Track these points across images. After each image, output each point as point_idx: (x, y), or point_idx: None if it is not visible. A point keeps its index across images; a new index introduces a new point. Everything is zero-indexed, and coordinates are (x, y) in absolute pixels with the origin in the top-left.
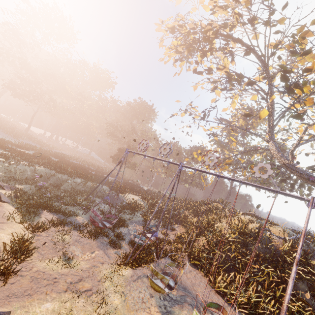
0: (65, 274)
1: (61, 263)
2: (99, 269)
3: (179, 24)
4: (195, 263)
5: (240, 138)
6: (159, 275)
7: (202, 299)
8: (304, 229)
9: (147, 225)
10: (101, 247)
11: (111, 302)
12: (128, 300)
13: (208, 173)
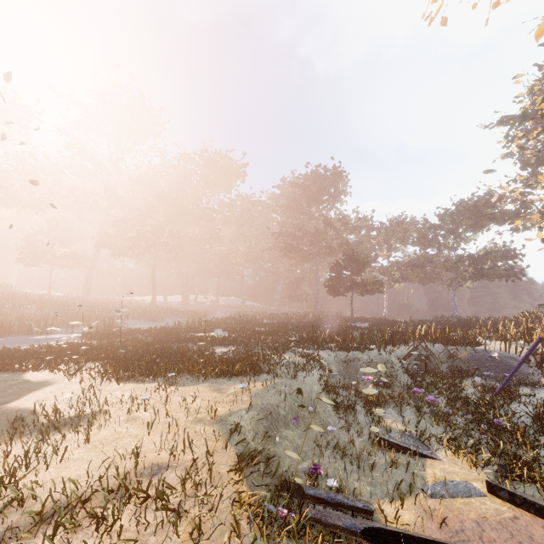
0: None
1: None
2: None
3: None
4: None
5: None
6: None
7: None
8: None
9: None
10: None
11: None
12: None
13: None
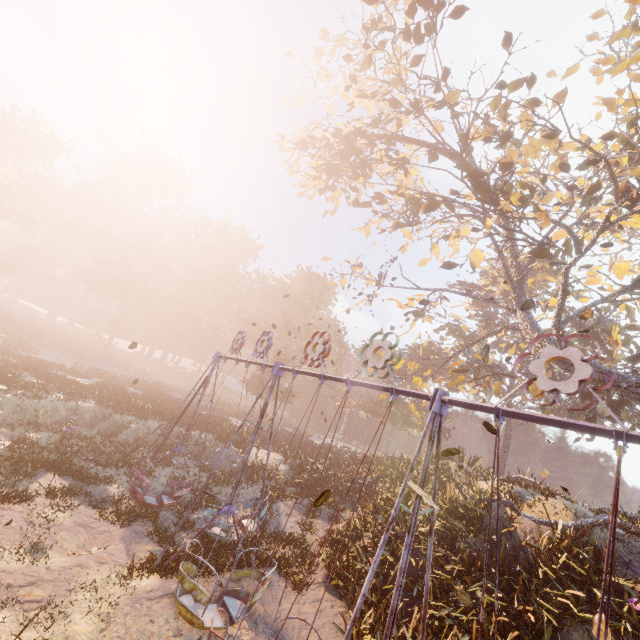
0: (10, 571)
1: (17, 555)
2: (86, 572)
3: (310, 135)
4: (337, 584)
5: (507, 316)
6: (186, 583)
7: None
8: (414, 456)
9: (202, 487)
10: (126, 539)
11: (67, 627)
12: (112, 632)
13: (309, 373)
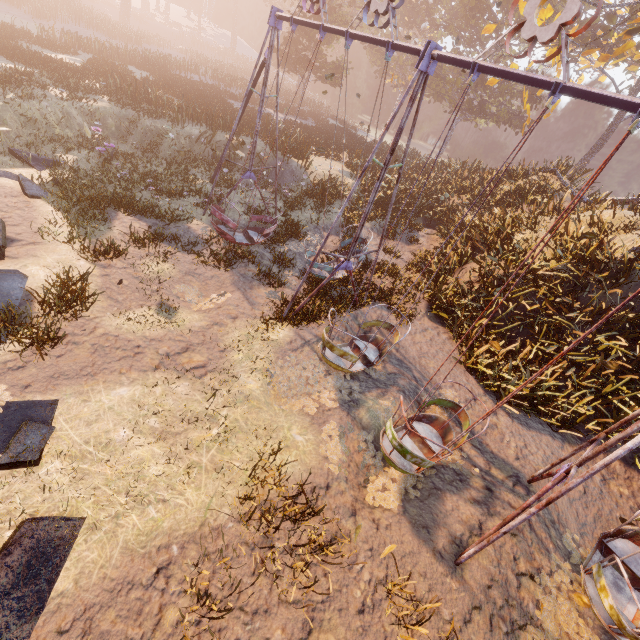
0: (158, 339)
1: (153, 319)
2: (225, 330)
3: None
4: (440, 316)
5: None
6: (336, 351)
7: (432, 380)
8: None
9: (320, 249)
10: (238, 286)
11: (242, 388)
12: (277, 383)
13: (520, 78)
